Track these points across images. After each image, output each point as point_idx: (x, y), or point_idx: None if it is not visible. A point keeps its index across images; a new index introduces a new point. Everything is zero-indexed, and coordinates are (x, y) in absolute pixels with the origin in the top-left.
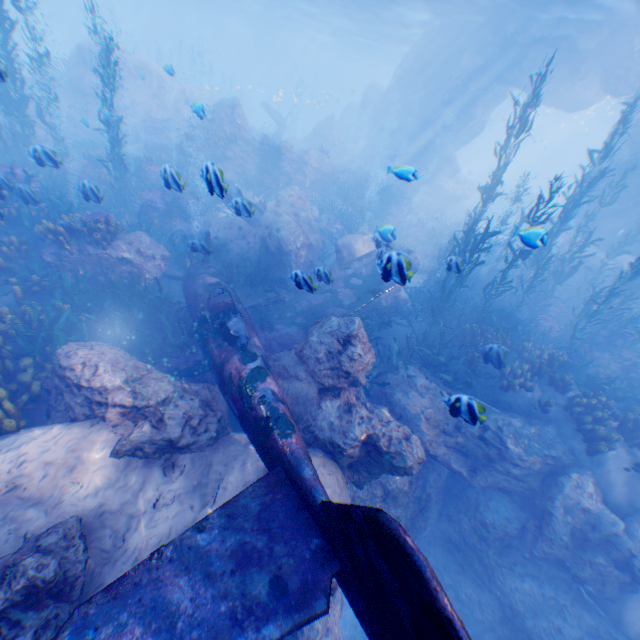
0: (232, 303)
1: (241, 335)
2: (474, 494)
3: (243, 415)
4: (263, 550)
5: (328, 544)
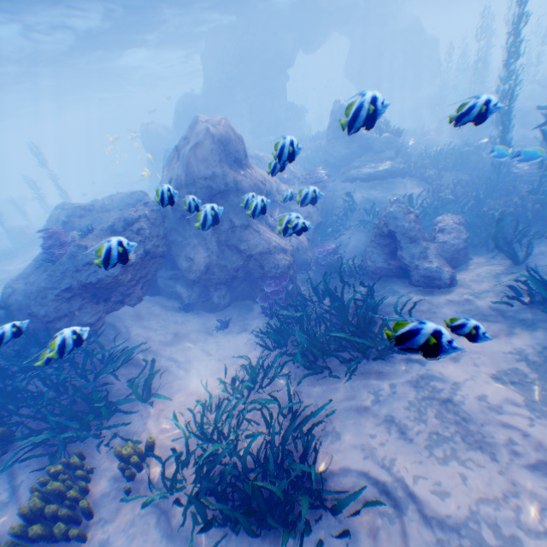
0: None
1: None
2: None
3: None
4: None
5: None
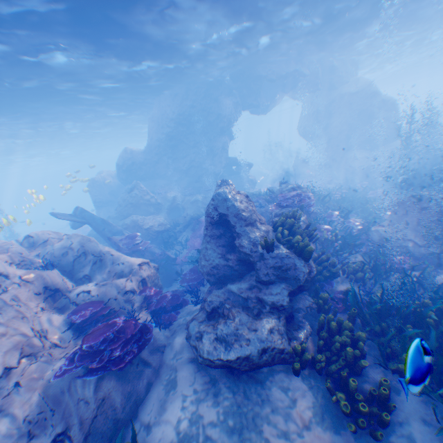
0: None
1: None
2: None
3: None
4: None
5: None
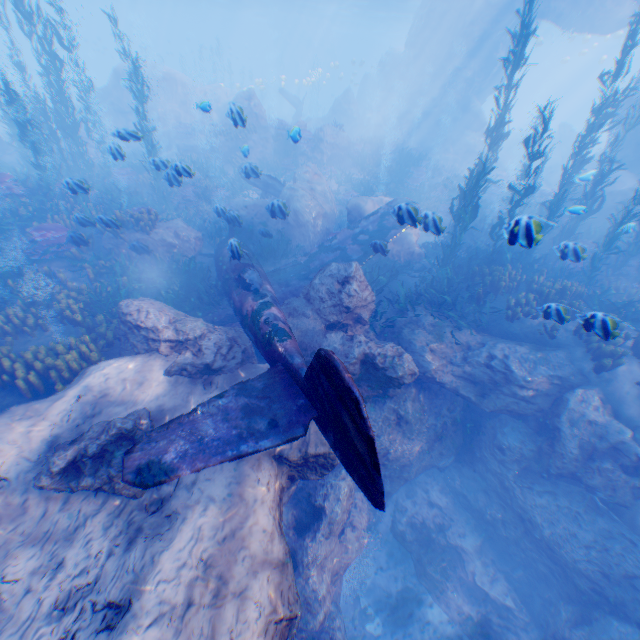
0: (250, 263)
1: (254, 282)
2: (490, 422)
3: (257, 338)
4: (263, 406)
5: (310, 402)
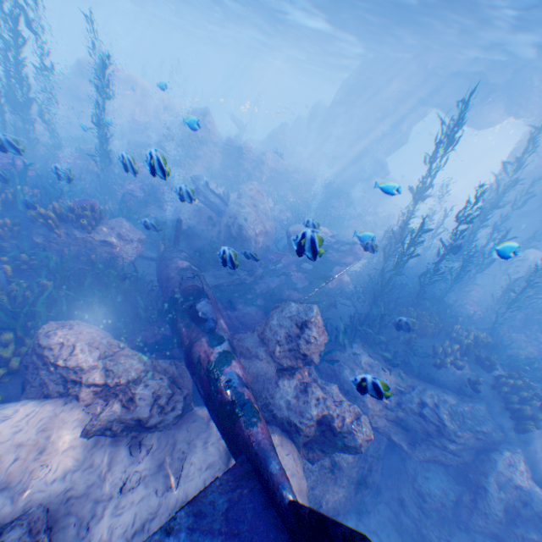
0: (200, 285)
1: (209, 318)
2: (412, 464)
3: (210, 398)
4: None
5: None
